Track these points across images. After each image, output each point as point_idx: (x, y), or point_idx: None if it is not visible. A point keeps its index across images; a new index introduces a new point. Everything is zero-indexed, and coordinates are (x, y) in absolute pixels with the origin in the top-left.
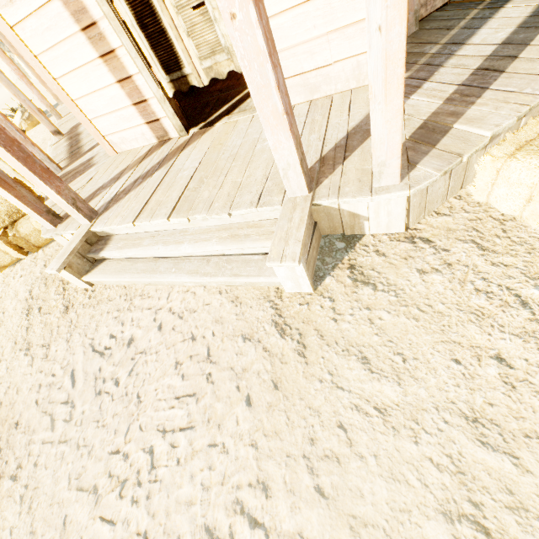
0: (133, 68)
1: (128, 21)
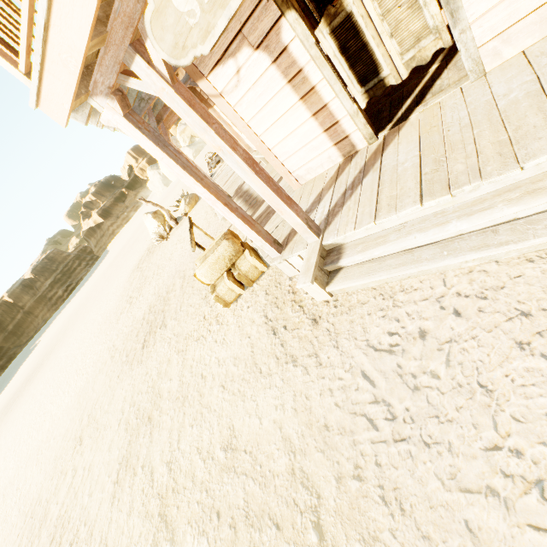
0: (329, 96)
1: (330, 54)
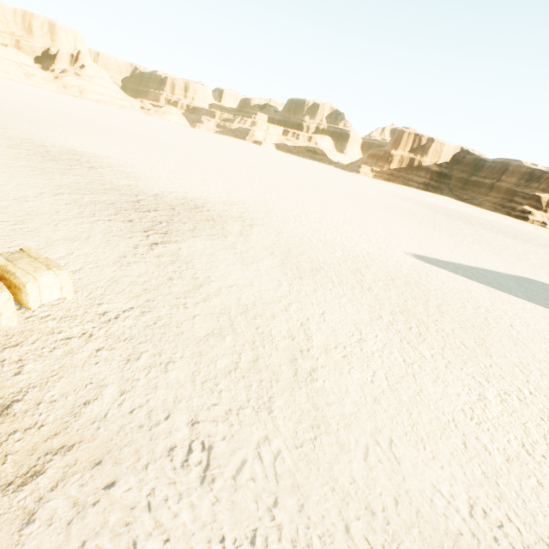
0: None
1: None
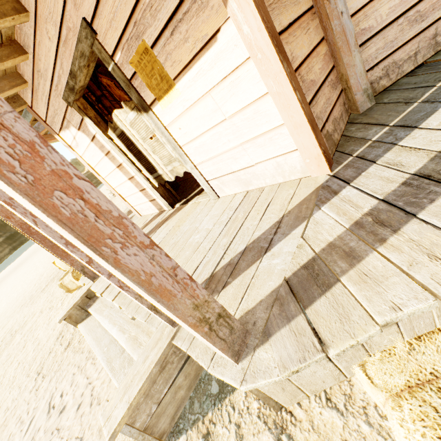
0: (133, 172)
1: (123, 148)
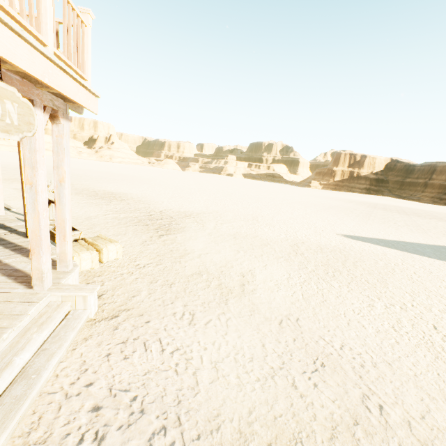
0: None
1: None
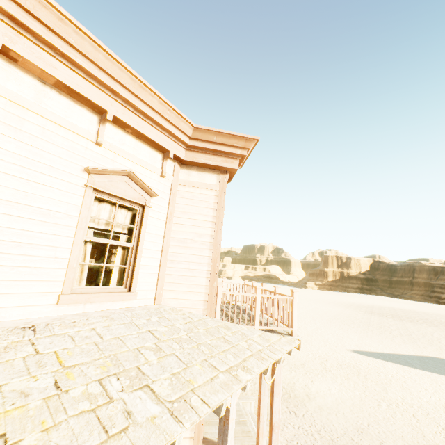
0: None
1: None
